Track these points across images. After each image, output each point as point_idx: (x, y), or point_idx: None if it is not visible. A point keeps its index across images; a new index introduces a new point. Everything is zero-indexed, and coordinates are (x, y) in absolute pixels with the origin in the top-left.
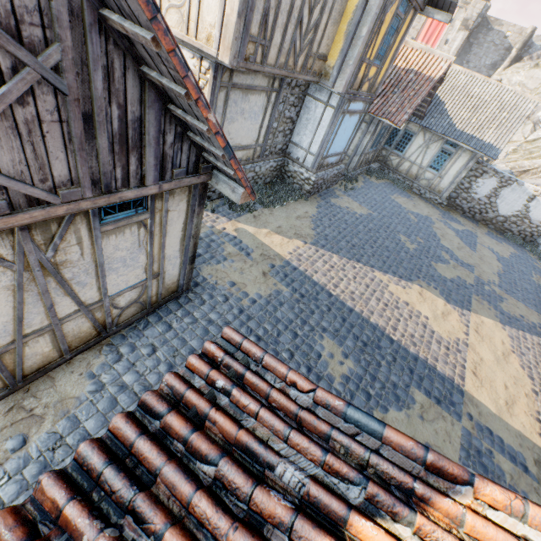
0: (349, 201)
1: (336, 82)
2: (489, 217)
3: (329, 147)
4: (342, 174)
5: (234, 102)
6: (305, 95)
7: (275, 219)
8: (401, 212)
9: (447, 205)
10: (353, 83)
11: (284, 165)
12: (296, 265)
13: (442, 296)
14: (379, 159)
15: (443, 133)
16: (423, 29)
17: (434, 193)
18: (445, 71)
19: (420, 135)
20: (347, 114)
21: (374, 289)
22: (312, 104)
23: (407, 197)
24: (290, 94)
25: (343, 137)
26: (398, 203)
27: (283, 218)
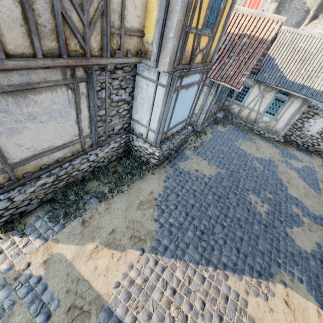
0: (198, 161)
1: (158, 60)
2: (320, 148)
3: (168, 122)
4: (192, 130)
5: (1, 111)
6: (135, 75)
7: (111, 217)
8: (247, 161)
9: (283, 141)
10: (181, 57)
11: (130, 140)
12: (120, 314)
13: (311, 294)
14: (223, 108)
15: (276, 84)
16: (245, 5)
17: (271, 132)
18: (277, 31)
19: (256, 87)
20: (182, 89)
21: (230, 322)
22: (143, 83)
23: (250, 140)
24: (110, 78)
25: (184, 108)
26: (243, 150)
27: (121, 212)
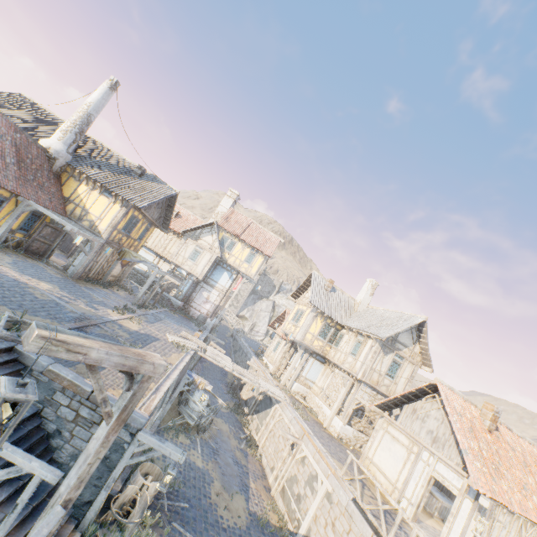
0: None
1: None
2: None
3: None
4: None
5: None
6: None
7: None
8: None
9: None
10: None
11: None
12: None
13: None
14: None
15: None
16: None
17: None
18: None
19: None
20: None
21: None
22: None
23: None
24: None
25: None
26: None
27: None
